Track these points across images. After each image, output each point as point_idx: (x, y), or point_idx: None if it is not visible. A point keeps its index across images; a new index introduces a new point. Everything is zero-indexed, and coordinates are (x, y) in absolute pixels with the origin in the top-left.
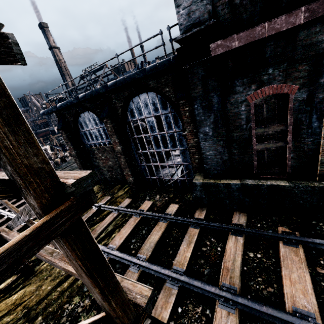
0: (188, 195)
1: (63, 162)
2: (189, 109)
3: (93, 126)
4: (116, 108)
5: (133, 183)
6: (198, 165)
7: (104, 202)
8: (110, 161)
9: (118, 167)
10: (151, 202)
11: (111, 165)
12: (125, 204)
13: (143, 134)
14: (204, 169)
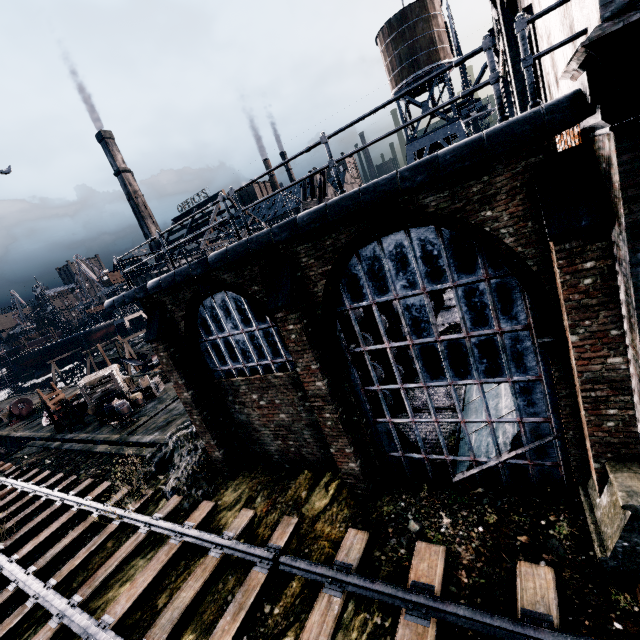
0: (560, 523)
1: (148, 398)
2: (595, 265)
3: (237, 328)
4: (309, 279)
5: (360, 475)
6: (615, 438)
7: (281, 540)
8: (283, 411)
9: (304, 428)
10: (438, 548)
11: (285, 421)
12: (353, 553)
13: (386, 342)
14: (638, 450)
